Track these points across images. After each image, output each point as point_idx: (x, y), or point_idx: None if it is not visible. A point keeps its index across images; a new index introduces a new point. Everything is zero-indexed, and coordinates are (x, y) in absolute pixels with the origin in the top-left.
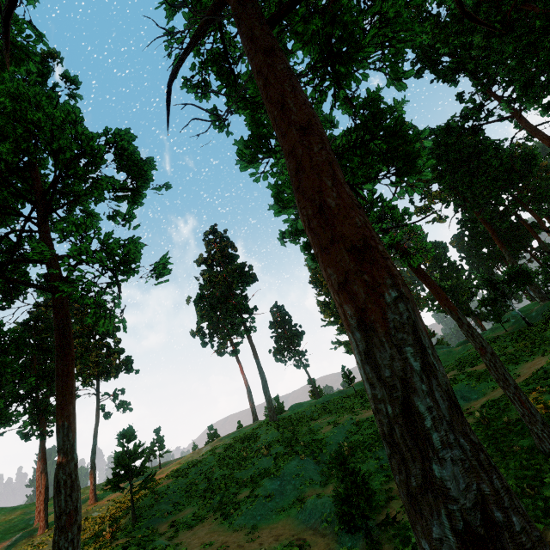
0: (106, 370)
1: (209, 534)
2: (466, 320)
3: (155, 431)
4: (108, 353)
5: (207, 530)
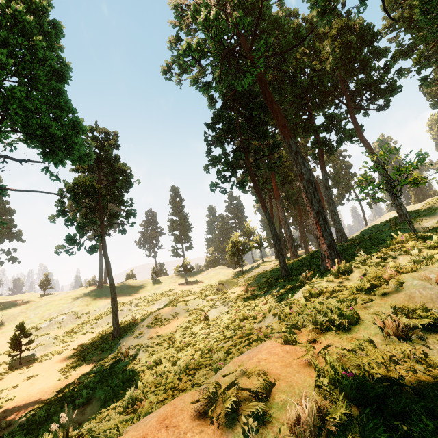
0: (0, 237)
1: (2, 339)
2: (111, 281)
3: (44, 275)
4: (3, 227)
5: (5, 337)
